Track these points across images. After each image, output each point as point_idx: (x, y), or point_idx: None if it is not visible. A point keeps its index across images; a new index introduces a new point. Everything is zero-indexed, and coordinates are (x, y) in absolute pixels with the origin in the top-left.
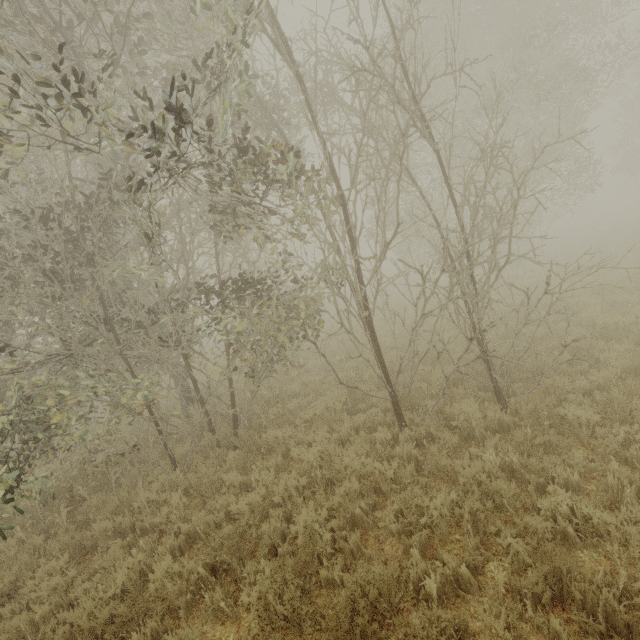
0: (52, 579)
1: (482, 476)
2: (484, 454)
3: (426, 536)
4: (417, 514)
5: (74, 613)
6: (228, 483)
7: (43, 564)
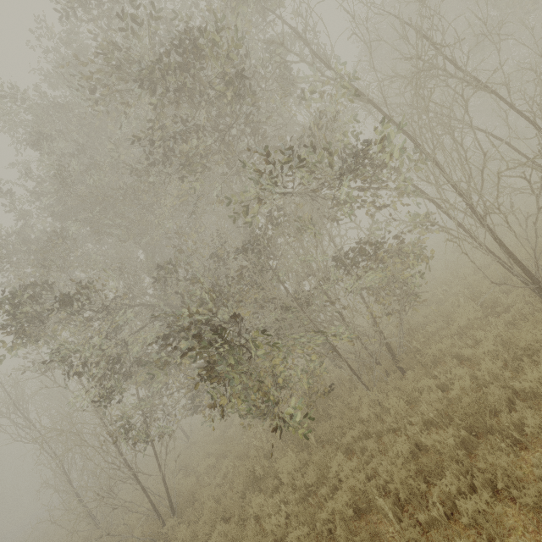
0: (347, 464)
1: None
2: None
3: None
4: None
5: (377, 481)
6: (425, 387)
7: (333, 458)
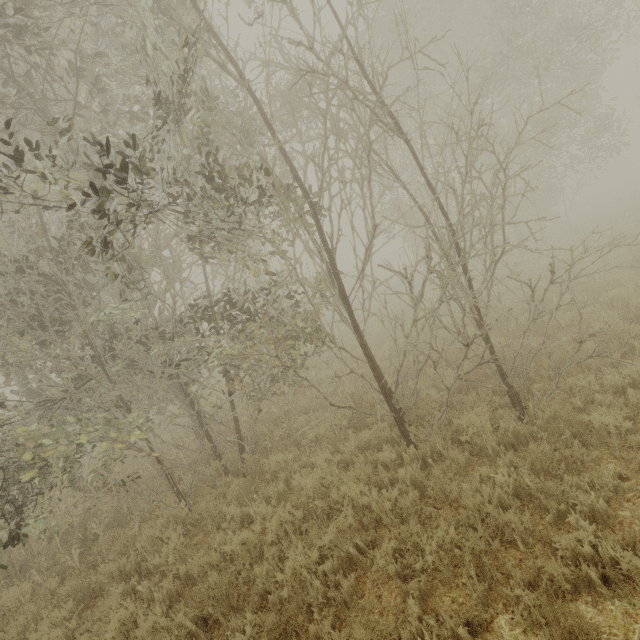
0: (52, 632)
1: (488, 507)
2: (494, 476)
3: (425, 582)
4: (416, 554)
5: None
6: (228, 517)
7: (46, 615)
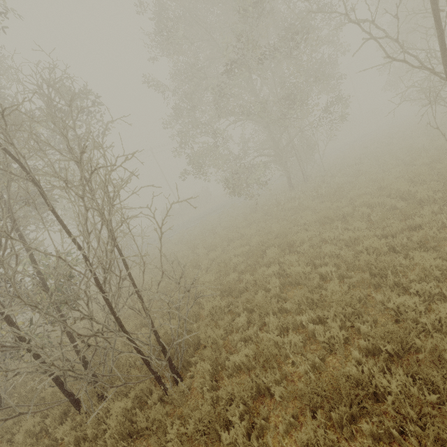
0: None
1: None
2: None
3: None
4: None
5: None
6: None
7: None
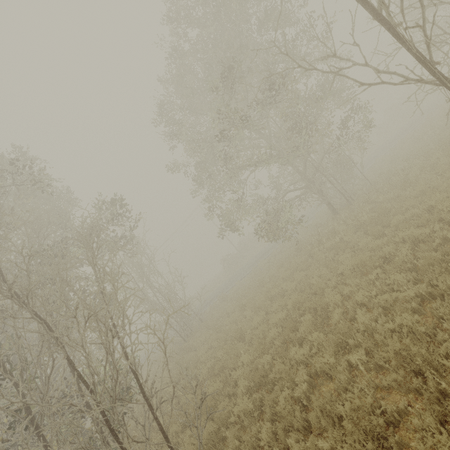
0: None
1: None
2: None
3: None
4: None
5: None
6: None
7: None
